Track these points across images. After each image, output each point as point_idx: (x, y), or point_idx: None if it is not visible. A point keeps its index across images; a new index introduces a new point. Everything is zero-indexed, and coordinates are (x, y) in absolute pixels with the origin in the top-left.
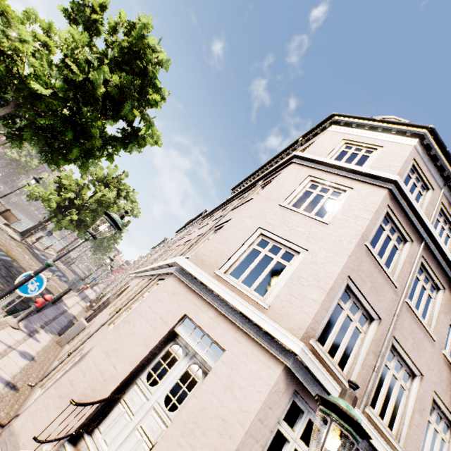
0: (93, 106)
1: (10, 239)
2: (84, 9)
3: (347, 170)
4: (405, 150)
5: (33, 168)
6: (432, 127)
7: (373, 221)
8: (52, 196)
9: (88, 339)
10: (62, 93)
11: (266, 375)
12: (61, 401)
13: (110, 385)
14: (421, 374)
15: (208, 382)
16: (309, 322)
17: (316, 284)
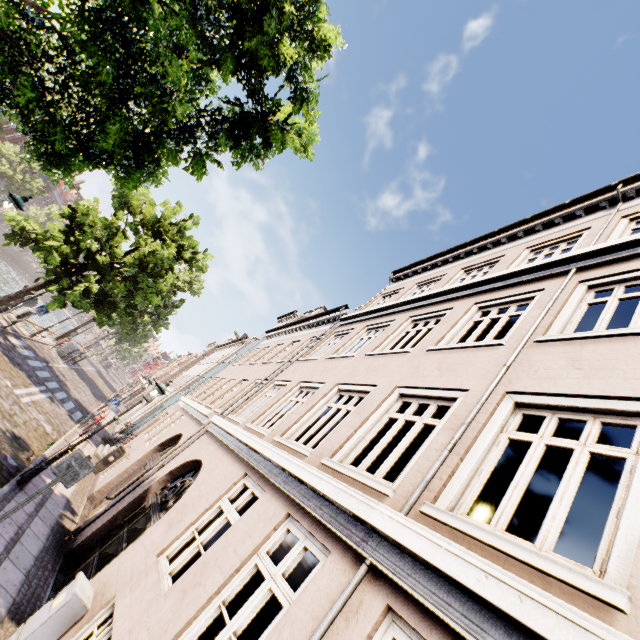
0: None
1: None
2: None
3: None
4: None
5: (34, 193)
6: None
7: None
8: (53, 243)
9: None
10: None
11: None
12: None
13: None
14: None
15: None
16: None
17: None
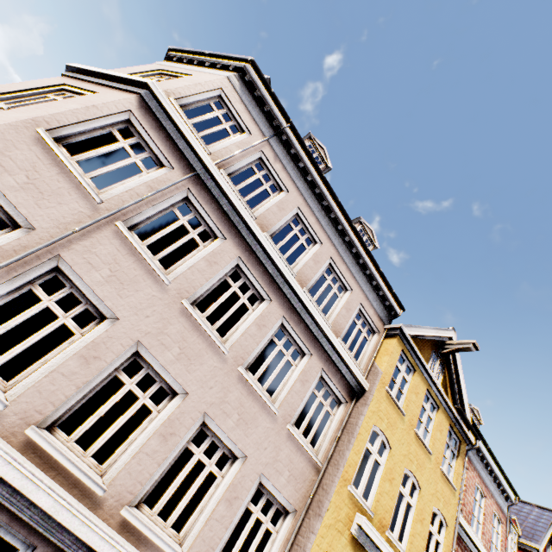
0: None
1: None
2: None
3: (110, 78)
4: (212, 78)
5: None
6: (252, 60)
7: (78, 114)
8: None
9: None
10: None
11: None
12: None
13: None
14: (118, 318)
15: None
16: None
17: None
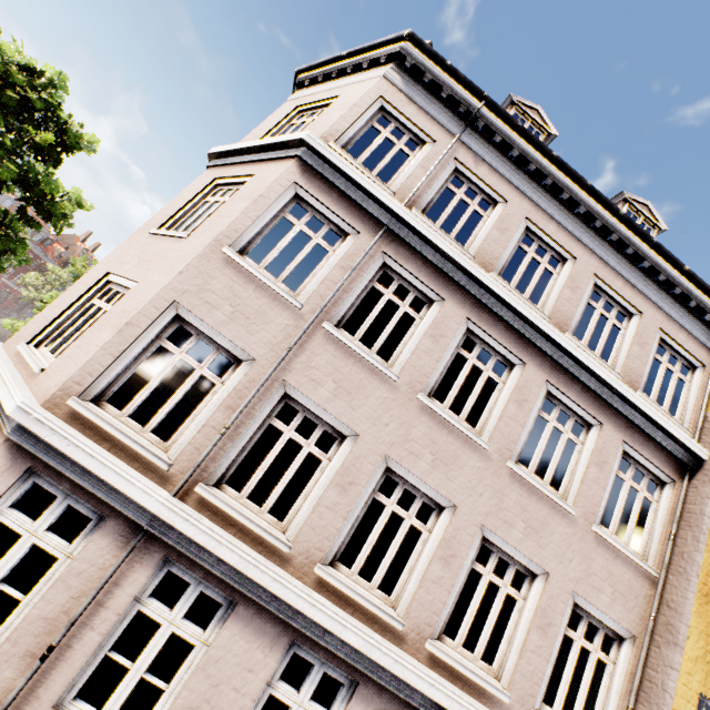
0: None
1: None
2: None
3: (258, 150)
4: (365, 88)
5: None
6: (409, 33)
7: (249, 213)
8: None
9: None
10: None
11: None
12: None
13: None
14: (357, 434)
15: None
16: (71, 375)
17: (114, 324)
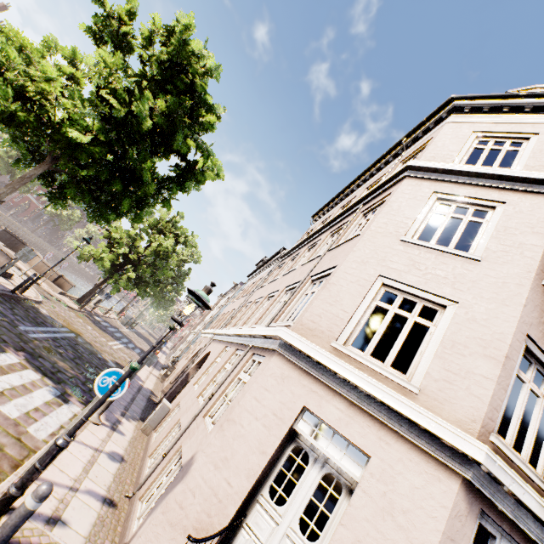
0: (139, 144)
1: (68, 310)
2: (110, 22)
3: (491, 176)
4: None
5: (76, 221)
6: None
7: None
8: (104, 255)
9: (181, 434)
10: (103, 136)
11: (438, 492)
12: (173, 530)
13: (228, 509)
14: None
15: (356, 504)
16: (484, 410)
17: (481, 352)
